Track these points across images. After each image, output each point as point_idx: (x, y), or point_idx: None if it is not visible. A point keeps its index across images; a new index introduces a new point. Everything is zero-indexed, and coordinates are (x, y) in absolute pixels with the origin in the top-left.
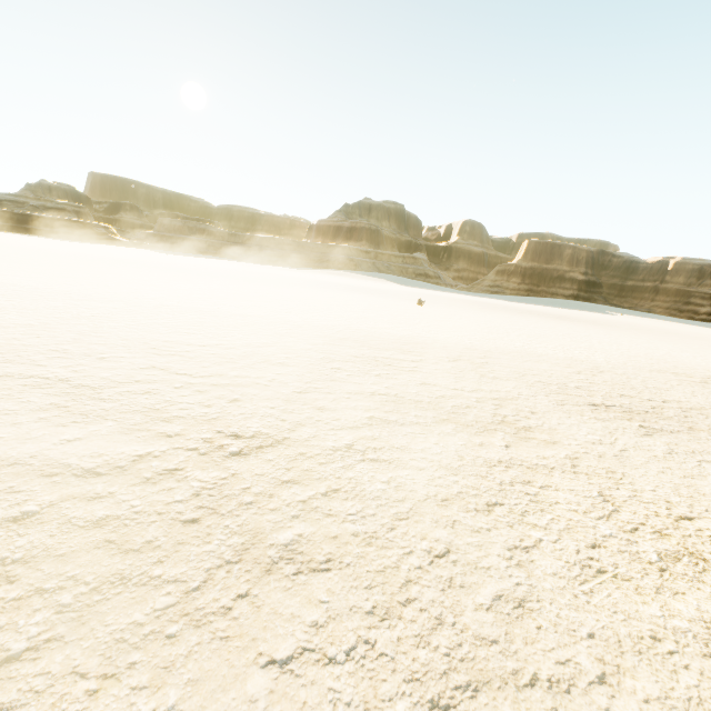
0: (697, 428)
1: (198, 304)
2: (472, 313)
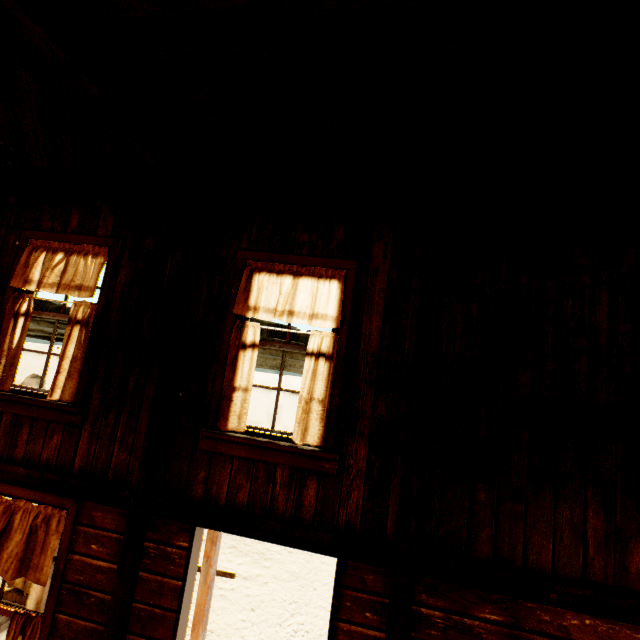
0: (239, 547)
1: None
2: None
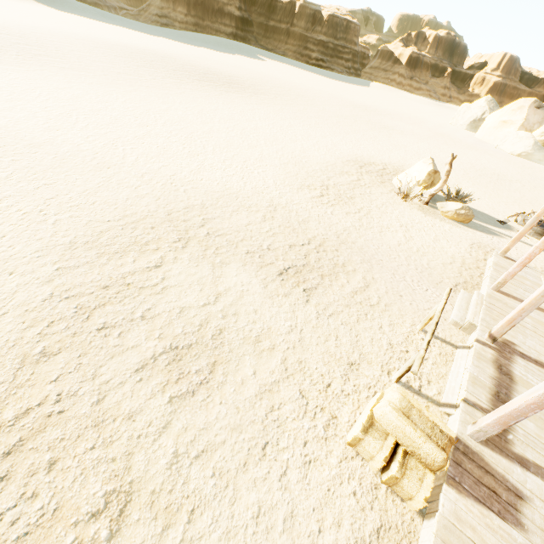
0: (324, 274)
1: None
2: (162, 100)
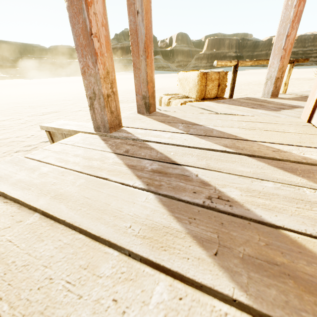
0: None
1: (41, 92)
2: (174, 79)
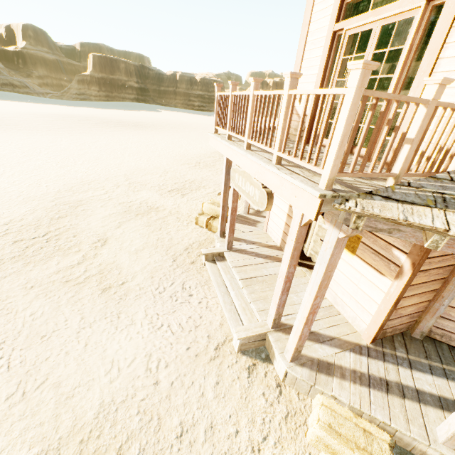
0: (193, 189)
1: None
2: (92, 138)
